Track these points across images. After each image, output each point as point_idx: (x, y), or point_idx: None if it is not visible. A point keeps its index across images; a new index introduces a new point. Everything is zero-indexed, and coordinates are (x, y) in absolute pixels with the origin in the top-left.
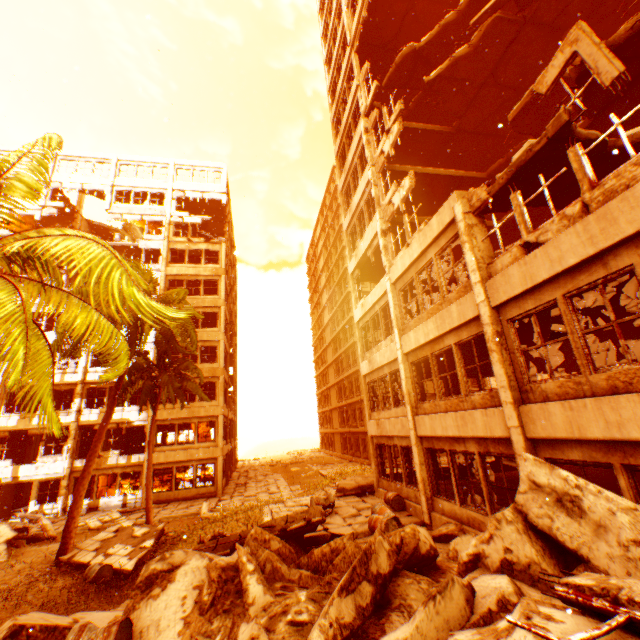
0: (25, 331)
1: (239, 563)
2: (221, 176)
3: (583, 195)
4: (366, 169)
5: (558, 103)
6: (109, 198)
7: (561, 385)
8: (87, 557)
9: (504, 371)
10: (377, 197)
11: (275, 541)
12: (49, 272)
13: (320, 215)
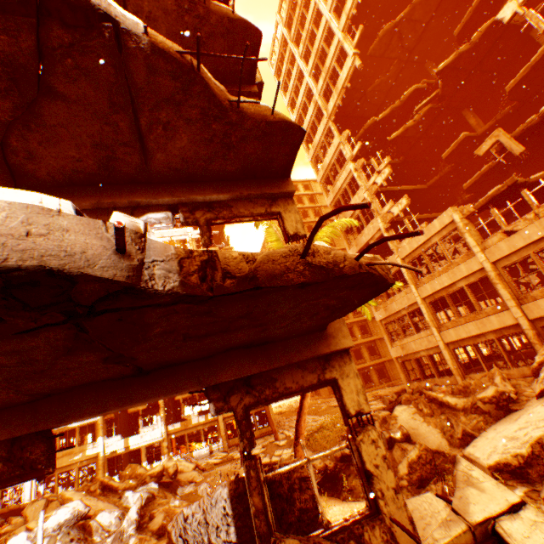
0: None
1: (432, 396)
2: None
3: (534, 210)
4: (360, 192)
5: (468, 147)
6: None
7: (541, 291)
8: (265, 460)
9: (507, 292)
10: (375, 209)
11: (420, 398)
12: None
13: None
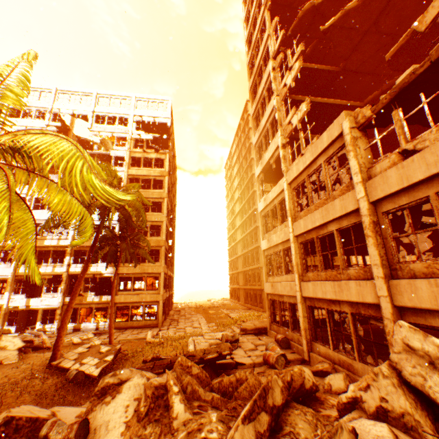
0: (9, 205)
1: (167, 385)
2: (167, 106)
3: None
4: (272, 98)
5: (428, 45)
6: (91, 120)
7: (428, 266)
8: (69, 364)
9: (378, 252)
10: (279, 119)
11: (195, 367)
12: (33, 162)
13: (236, 136)
